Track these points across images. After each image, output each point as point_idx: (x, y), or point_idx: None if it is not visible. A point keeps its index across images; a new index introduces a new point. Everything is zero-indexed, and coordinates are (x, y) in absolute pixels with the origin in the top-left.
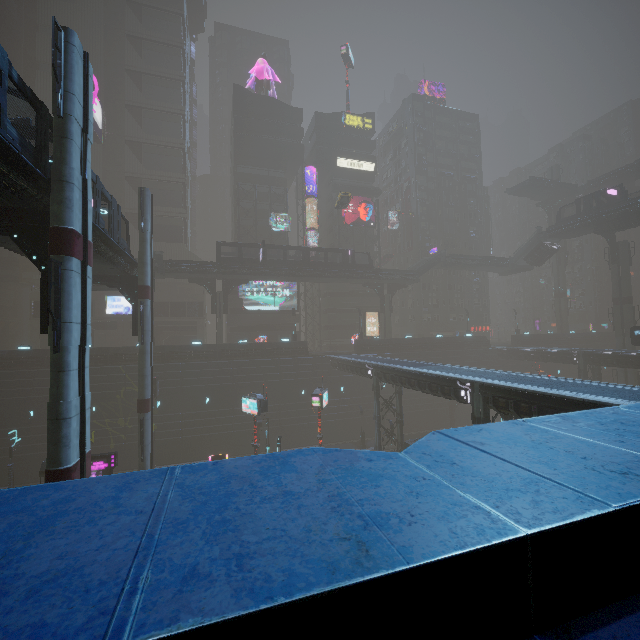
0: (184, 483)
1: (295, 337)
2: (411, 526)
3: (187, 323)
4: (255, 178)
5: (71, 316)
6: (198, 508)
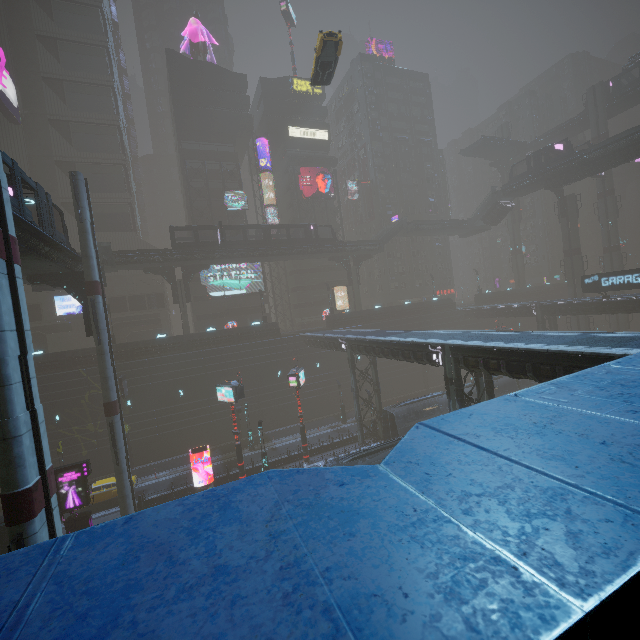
0: (67, 571)
1: (265, 319)
2: (406, 623)
3: (149, 316)
4: (203, 154)
5: (2, 324)
6: (68, 632)
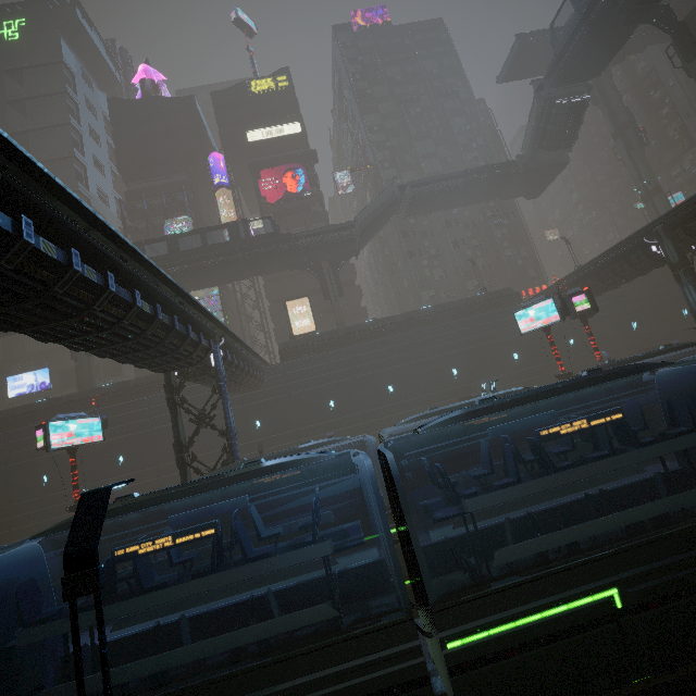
0: None
1: None
2: None
3: None
4: (151, 191)
5: None
6: None
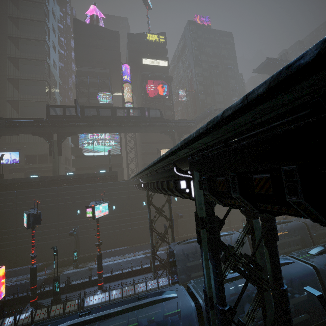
0: None
1: (110, 169)
2: None
3: (49, 167)
4: (90, 73)
5: None
6: None
